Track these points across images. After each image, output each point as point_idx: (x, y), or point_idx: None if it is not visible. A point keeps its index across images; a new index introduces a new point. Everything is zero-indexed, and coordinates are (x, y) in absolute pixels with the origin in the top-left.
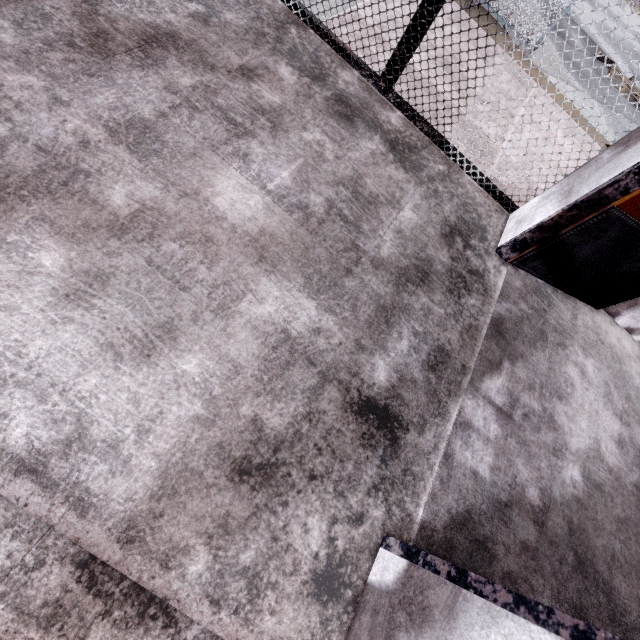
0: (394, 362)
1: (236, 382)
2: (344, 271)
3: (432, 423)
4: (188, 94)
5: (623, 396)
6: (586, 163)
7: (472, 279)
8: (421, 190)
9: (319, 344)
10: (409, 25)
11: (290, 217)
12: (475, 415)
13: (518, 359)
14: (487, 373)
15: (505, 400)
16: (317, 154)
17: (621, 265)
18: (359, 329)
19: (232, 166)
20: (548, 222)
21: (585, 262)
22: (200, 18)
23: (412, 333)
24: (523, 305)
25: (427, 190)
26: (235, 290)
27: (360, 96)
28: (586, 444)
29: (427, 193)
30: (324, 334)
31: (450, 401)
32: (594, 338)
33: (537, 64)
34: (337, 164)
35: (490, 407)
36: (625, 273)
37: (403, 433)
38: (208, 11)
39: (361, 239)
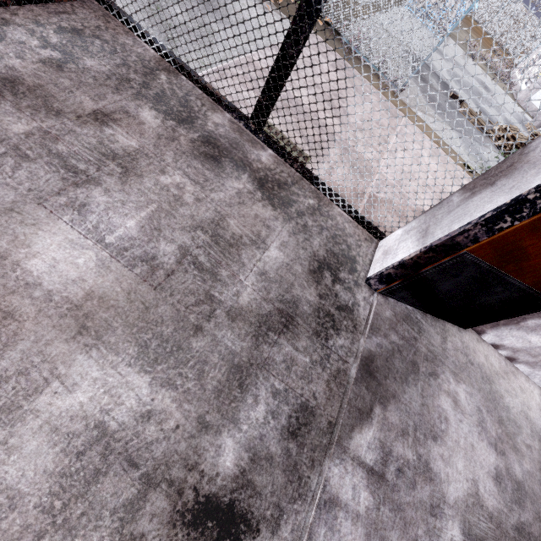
0: (246, 437)
1: (7, 523)
2: (192, 329)
3: (290, 511)
4: (18, 141)
5: (496, 420)
6: (439, 203)
7: (341, 316)
8: (289, 226)
9: (147, 434)
10: (268, 76)
11: (130, 272)
12: (343, 485)
13: (390, 401)
14: (357, 426)
15: (377, 456)
16: (174, 198)
17: (480, 297)
18: (204, 401)
19: (62, 219)
20: (408, 261)
21: (447, 294)
22: (53, 64)
23: (271, 393)
24: (394, 336)
25: (296, 225)
26: (34, 380)
27: (230, 137)
28: (464, 490)
29: (295, 229)
30: (156, 418)
31: (313, 474)
32: (464, 360)
33: (405, 101)
34: (197, 207)
35: (360, 470)
36: (485, 303)
37: (251, 537)
38: (65, 57)
39: (217, 288)
